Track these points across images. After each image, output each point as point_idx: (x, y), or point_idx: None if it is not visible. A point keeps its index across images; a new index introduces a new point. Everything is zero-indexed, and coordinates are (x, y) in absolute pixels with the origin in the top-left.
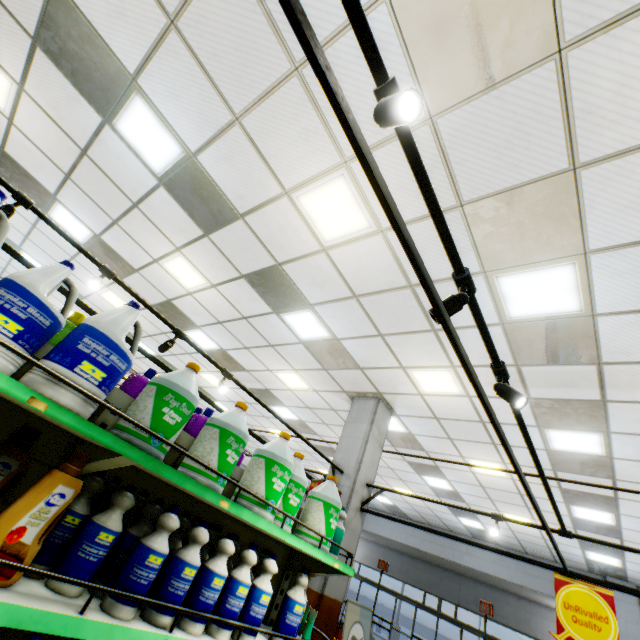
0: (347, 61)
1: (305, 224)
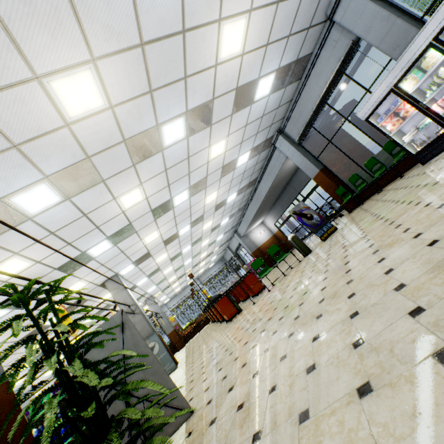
0: None
1: None
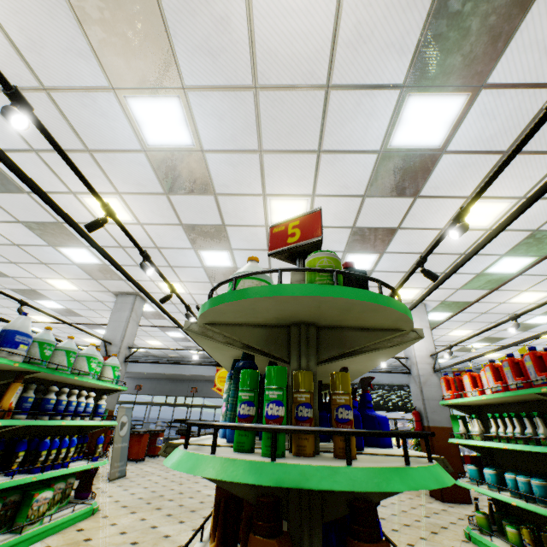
0: (122, 161)
1: (87, 209)
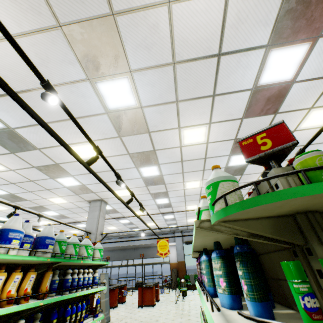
0: (94, 121)
1: None
